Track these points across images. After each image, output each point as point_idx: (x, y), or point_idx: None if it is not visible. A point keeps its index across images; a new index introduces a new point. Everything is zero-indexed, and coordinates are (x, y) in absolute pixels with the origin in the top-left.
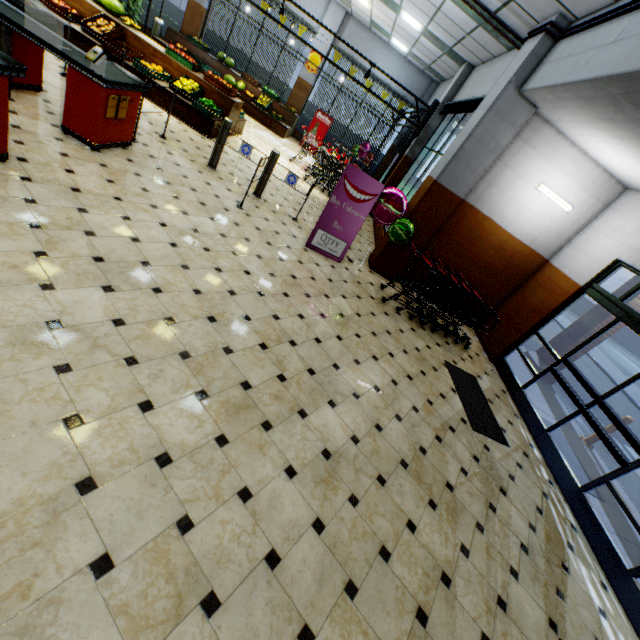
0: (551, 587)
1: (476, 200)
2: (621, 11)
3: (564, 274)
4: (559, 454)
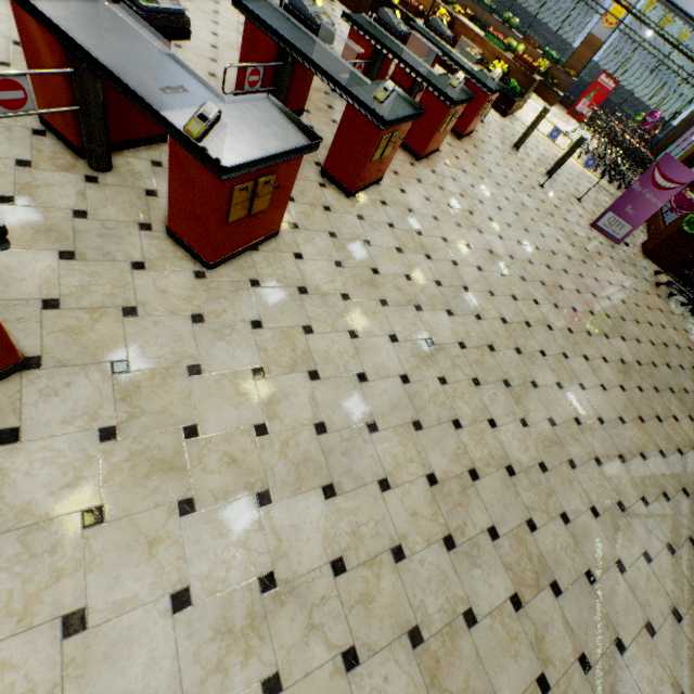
0: None
1: None
2: None
3: None
4: None
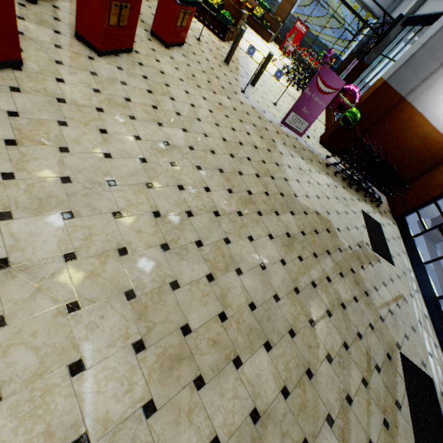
0: (402, 332)
1: (414, 99)
2: None
3: None
4: (428, 277)
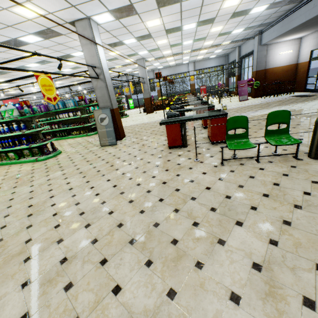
0: None
1: (268, 67)
2: (270, 28)
3: (303, 62)
4: None
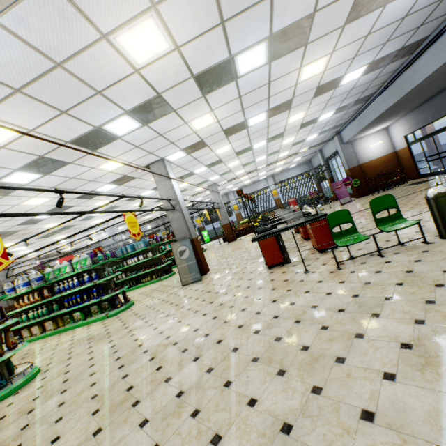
0: None
1: (361, 162)
2: (346, 127)
3: (401, 149)
4: None
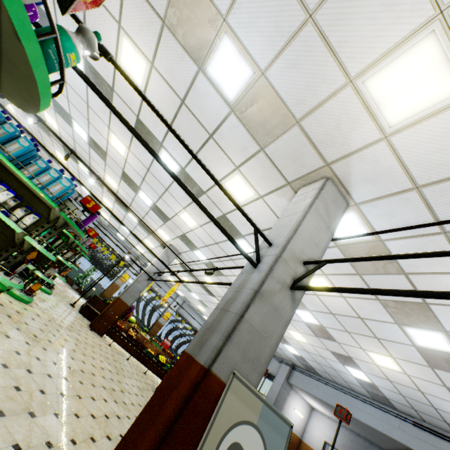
0: None
1: None
2: (313, 377)
3: (311, 447)
4: None
